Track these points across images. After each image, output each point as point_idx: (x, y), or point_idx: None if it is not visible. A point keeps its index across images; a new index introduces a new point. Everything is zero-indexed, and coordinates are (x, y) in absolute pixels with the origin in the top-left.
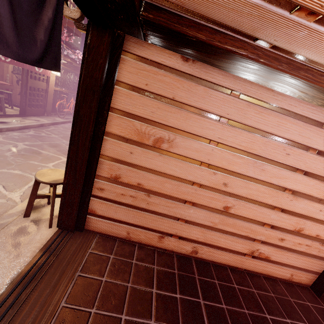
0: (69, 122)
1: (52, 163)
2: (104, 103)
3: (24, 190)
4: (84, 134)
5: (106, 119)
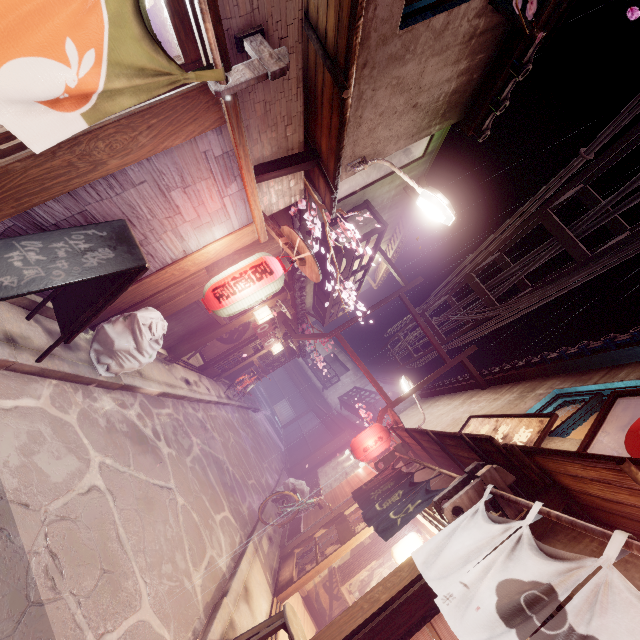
0: (227, 404)
1: (219, 514)
2: (428, 613)
3: (202, 573)
4: (389, 632)
5: (418, 631)
